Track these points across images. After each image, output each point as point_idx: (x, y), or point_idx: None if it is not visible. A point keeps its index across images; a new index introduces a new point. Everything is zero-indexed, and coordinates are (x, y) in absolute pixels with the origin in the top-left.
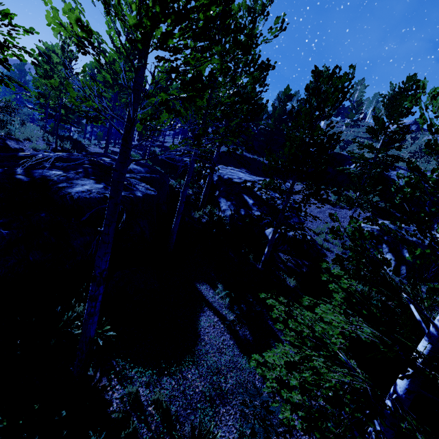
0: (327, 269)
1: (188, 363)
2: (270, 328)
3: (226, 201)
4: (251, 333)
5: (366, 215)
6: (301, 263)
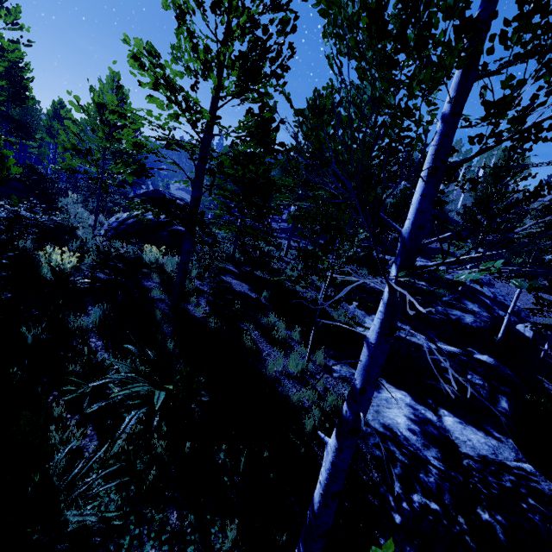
0: None
1: None
2: None
3: (472, 303)
4: None
5: None
6: None
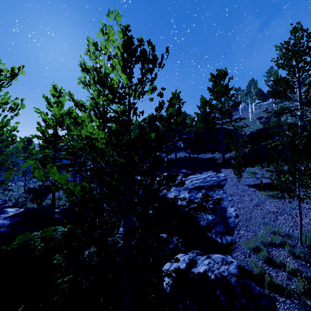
0: None
1: None
2: None
3: None
4: None
5: None
6: None
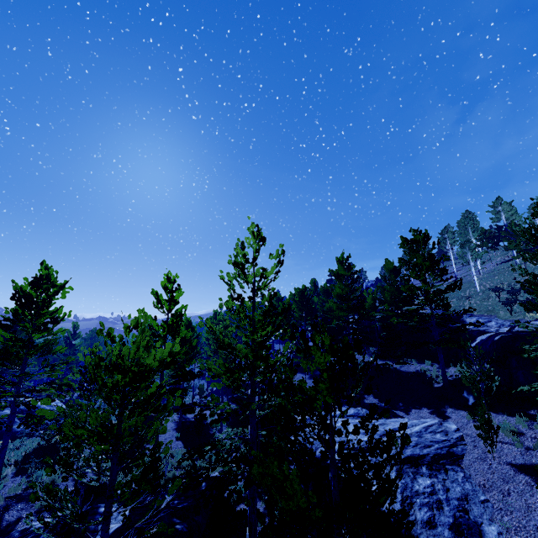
0: None
1: None
2: None
3: None
4: None
5: None
6: None
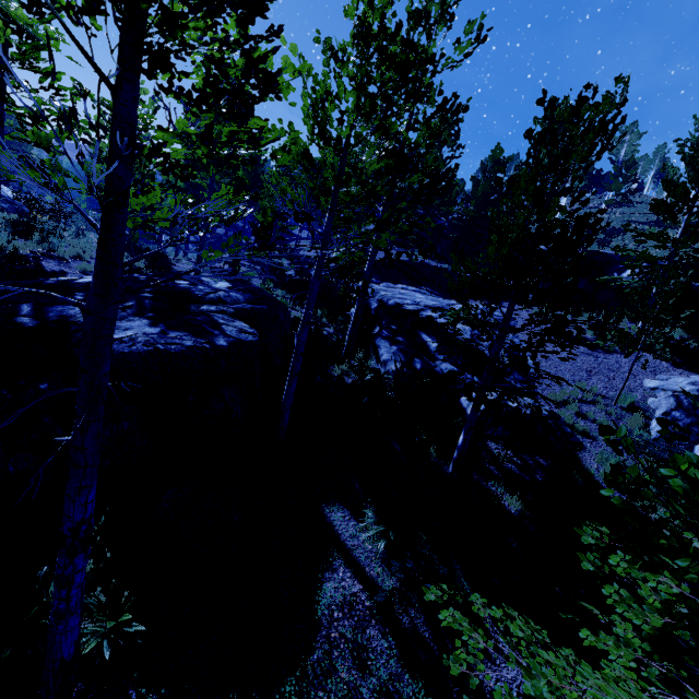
0: (586, 476)
1: (290, 696)
2: (470, 608)
3: (389, 345)
4: (428, 621)
5: (660, 364)
6: (532, 463)
